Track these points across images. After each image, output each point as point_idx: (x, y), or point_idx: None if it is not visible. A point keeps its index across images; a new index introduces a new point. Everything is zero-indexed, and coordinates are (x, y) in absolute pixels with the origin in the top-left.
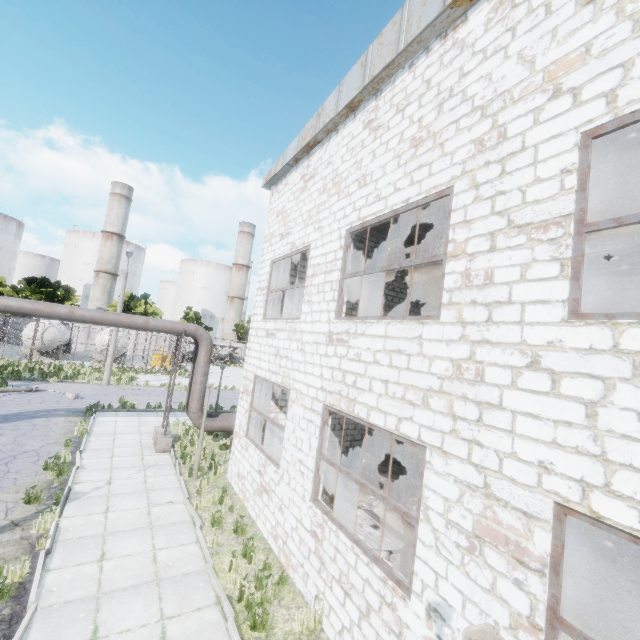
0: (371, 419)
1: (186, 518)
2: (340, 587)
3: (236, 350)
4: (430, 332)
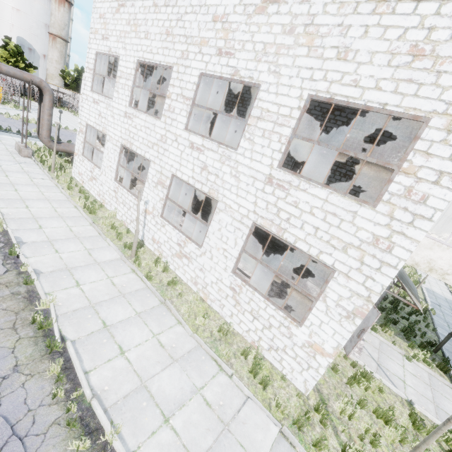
0: (137, 151)
1: (53, 185)
2: (123, 204)
3: (64, 95)
4: (158, 123)
